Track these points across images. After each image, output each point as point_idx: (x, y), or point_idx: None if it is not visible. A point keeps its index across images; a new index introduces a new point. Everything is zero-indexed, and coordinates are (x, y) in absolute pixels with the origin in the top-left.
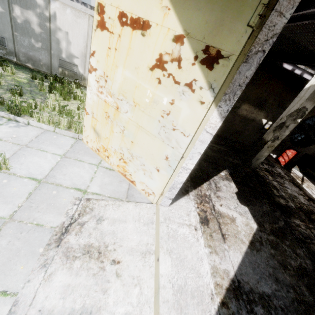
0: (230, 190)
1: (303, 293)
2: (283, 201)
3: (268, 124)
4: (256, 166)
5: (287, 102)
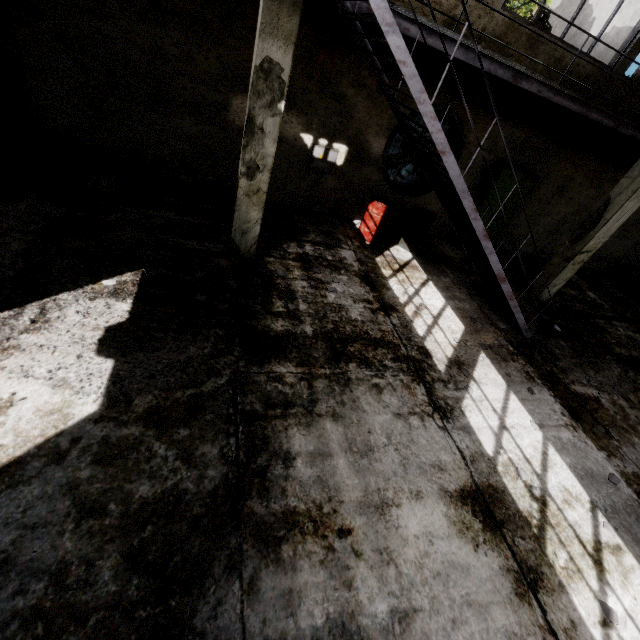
0: (94, 322)
1: (92, 578)
2: (284, 323)
3: (319, 147)
4: (253, 249)
5: (341, 79)
